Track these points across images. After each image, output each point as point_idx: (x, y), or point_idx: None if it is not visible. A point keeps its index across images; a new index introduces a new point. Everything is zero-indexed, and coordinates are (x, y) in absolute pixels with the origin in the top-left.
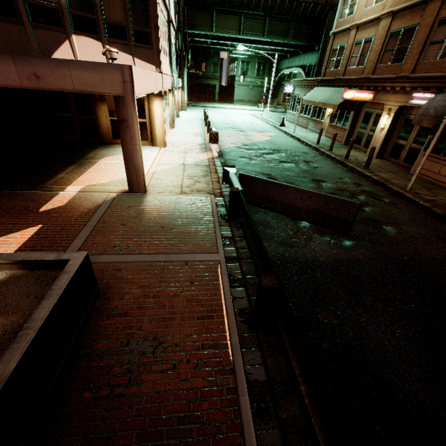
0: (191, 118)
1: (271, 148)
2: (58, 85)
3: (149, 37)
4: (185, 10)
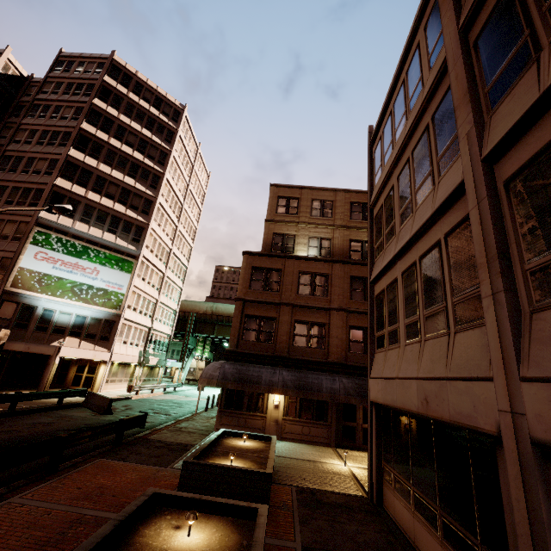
0: (167, 388)
1: (177, 402)
2: (34, 351)
3: (109, 338)
4: (197, 323)
